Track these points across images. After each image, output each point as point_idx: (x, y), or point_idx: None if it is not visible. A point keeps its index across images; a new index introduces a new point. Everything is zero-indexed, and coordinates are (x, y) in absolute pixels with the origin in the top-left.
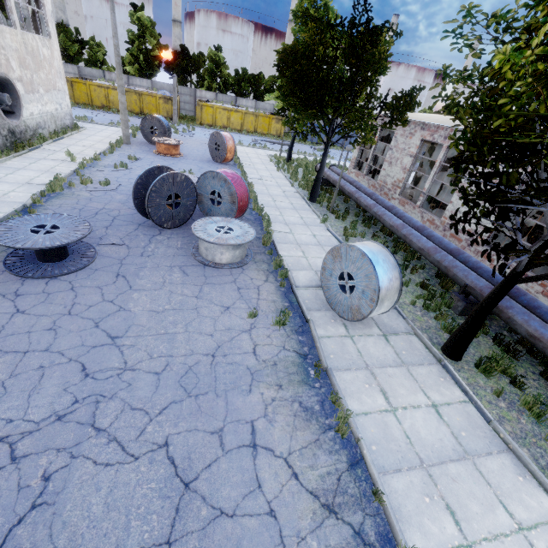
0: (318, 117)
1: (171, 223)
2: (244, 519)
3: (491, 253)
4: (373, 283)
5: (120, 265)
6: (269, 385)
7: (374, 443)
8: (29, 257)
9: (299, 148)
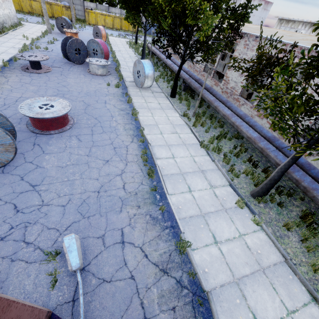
0: (136, 15)
1: (78, 62)
2: (102, 109)
3: (204, 74)
4: (144, 70)
5: (61, 72)
6: (111, 96)
7: (138, 105)
8: (28, 68)
9: None
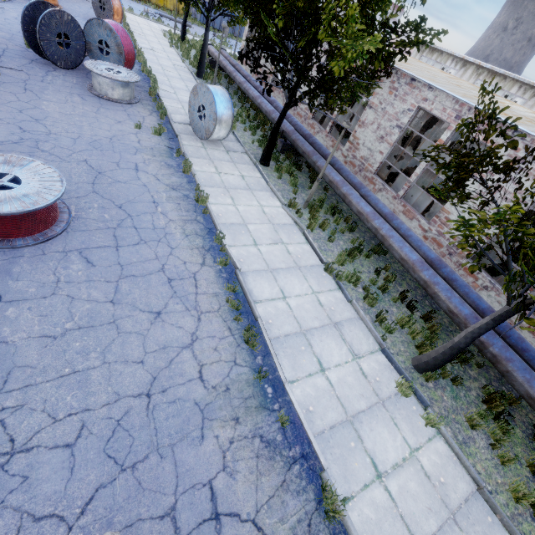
0: None
1: (64, 64)
2: (131, 185)
3: (315, 123)
4: (214, 108)
5: (25, 83)
6: (147, 154)
7: (203, 179)
8: None
9: (198, 31)
